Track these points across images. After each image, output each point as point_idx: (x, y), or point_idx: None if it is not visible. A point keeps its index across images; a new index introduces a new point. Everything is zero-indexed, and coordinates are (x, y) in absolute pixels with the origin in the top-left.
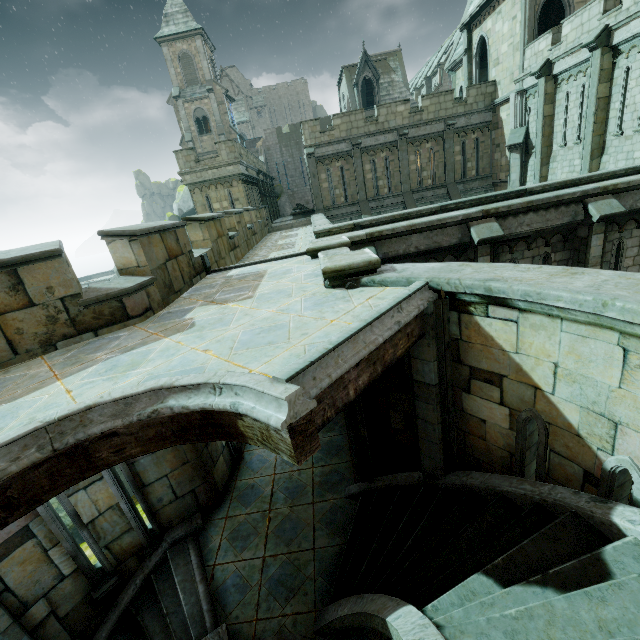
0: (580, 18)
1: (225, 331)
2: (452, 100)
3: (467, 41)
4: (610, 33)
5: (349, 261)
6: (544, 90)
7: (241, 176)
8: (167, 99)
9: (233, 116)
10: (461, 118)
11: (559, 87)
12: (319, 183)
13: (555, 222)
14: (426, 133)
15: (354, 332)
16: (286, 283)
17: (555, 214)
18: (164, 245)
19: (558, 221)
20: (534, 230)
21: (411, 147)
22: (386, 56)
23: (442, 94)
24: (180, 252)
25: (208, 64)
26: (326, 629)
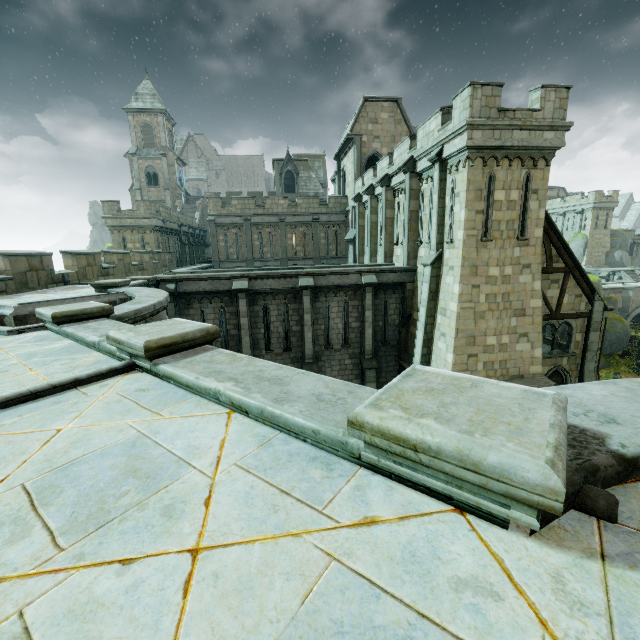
0: (368, 175)
1: (28, 299)
2: (318, 203)
3: (338, 167)
4: (374, 188)
5: (105, 281)
6: (358, 210)
7: (154, 227)
8: (125, 154)
9: (183, 176)
10: (324, 215)
11: (365, 210)
12: (217, 242)
13: (285, 286)
14: (299, 221)
15: (63, 299)
16: (88, 290)
17: (285, 282)
18: (29, 263)
19: (286, 286)
20: (274, 289)
21: (289, 228)
22: (307, 158)
23: (311, 198)
24: (42, 268)
25: (166, 135)
26: None
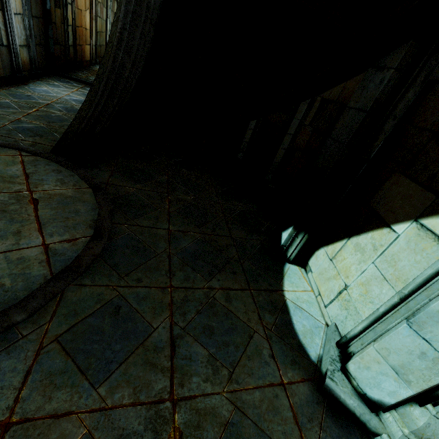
0: None
1: None
2: None
3: None
4: None
5: None
6: None
7: None
8: None
9: None
10: None
11: None
12: None
13: None
14: None
15: None
16: None
17: None
18: None
19: None
20: None
21: None
22: None
23: None
24: None
25: None
26: (63, 142)
